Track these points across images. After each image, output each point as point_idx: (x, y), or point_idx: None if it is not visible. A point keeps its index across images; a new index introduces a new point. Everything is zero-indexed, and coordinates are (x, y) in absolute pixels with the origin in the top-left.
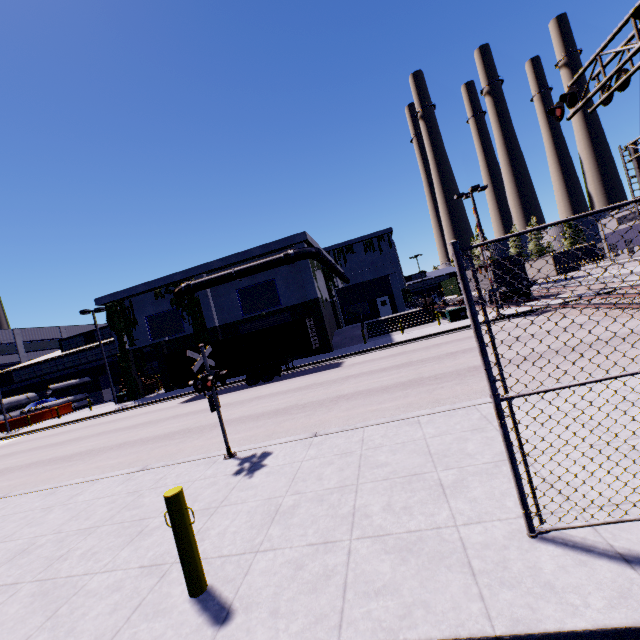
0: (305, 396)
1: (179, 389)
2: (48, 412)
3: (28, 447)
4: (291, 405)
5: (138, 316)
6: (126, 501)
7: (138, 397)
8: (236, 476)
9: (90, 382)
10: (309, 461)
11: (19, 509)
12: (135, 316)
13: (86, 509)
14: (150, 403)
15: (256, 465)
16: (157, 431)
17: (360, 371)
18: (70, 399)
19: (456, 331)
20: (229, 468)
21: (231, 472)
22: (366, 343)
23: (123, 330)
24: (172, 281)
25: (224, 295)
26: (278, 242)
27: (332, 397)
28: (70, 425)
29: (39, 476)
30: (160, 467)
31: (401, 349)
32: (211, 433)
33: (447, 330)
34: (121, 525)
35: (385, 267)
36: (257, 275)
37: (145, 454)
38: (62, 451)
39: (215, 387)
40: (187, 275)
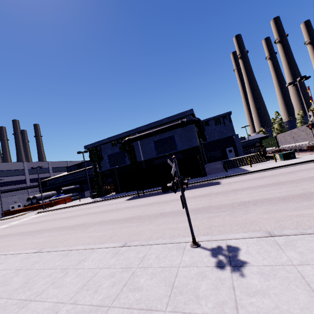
0: (212, 200)
1: (122, 193)
2: (61, 200)
3: (52, 218)
4: (206, 206)
5: (103, 155)
6: (123, 277)
7: (102, 196)
8: (222, 270)
9: (79, 187)
10: (305, 267)
11: (47, 265)
12: (102, 155)
13: (92, 278)
14: (109, 199)
15: (234, 260)
16: (119, 216)
17: (241, 186)
18: (70, 195)
19: (295, 165)
20: (205, 258)
21: (211, 264)
22: (227, 172)
23: (96, 161)
24: (121, 137)
25: (146, 144)
26: (177, 115)
27: (237, 202)
28: (71, 208)
29: (57, 237)
30: (137, 245)
31: (259, 175)
32: (157, 221)
33: (288, 164)
34: (130, 312)
35: (227, 132)
36: (164, 133)
37: (118, 231)
38: (68, 222)
39: (143, 192)
40: (128, 134)
